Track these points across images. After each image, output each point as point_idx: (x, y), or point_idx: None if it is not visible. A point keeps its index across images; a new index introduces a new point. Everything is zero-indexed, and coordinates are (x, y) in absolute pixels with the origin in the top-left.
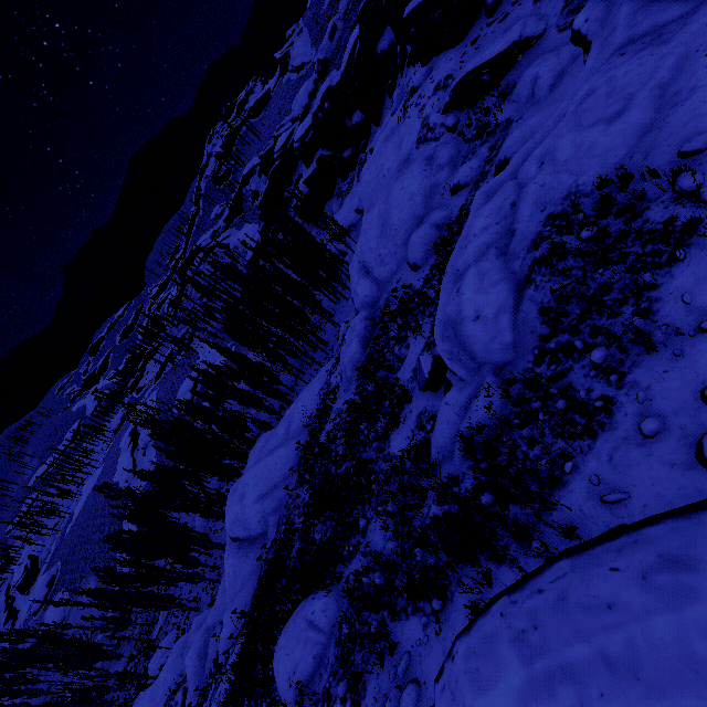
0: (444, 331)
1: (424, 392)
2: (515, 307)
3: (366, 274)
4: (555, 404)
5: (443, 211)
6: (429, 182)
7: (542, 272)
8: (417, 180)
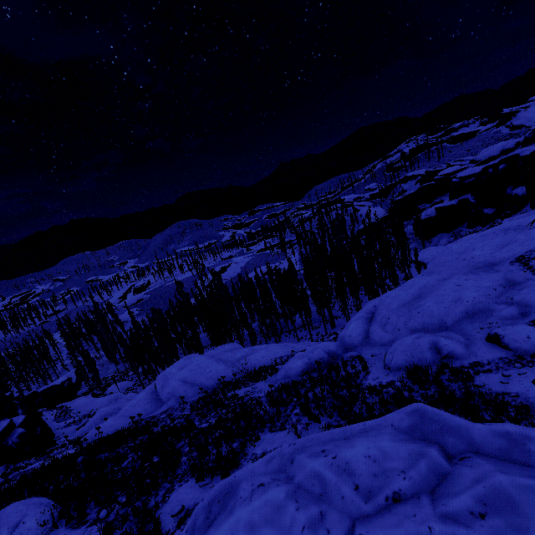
0: (217, 499)
1: None
2: None
3: (368, 319)
4: None
5: (459, 345)
6: (485, 303)
7: None
8: (477, 290)
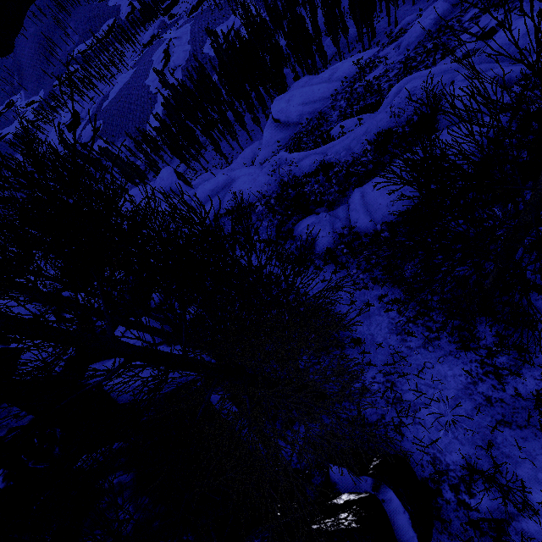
0: None
1: (478, 41)
2: None
3: None
4: None
5: None
6: None
7: None
8: None
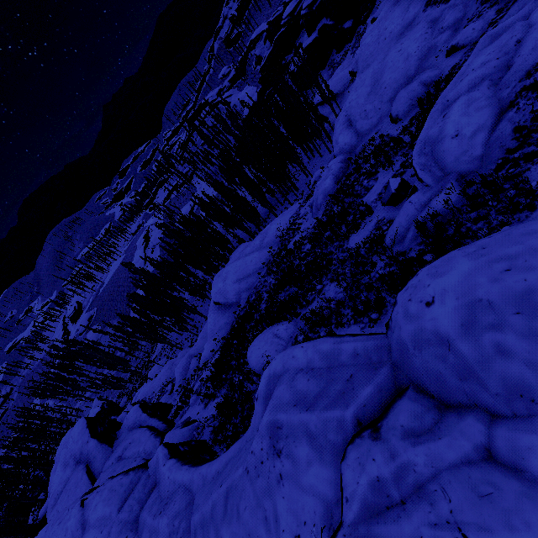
0: (422, 149)
1: (385, 207)
2: (492, 128)
3: (349, 126)
4: (505, 195)
5: (434, 70)
6: (427, 45)
7: (528, 96)
8: (416, 42)
